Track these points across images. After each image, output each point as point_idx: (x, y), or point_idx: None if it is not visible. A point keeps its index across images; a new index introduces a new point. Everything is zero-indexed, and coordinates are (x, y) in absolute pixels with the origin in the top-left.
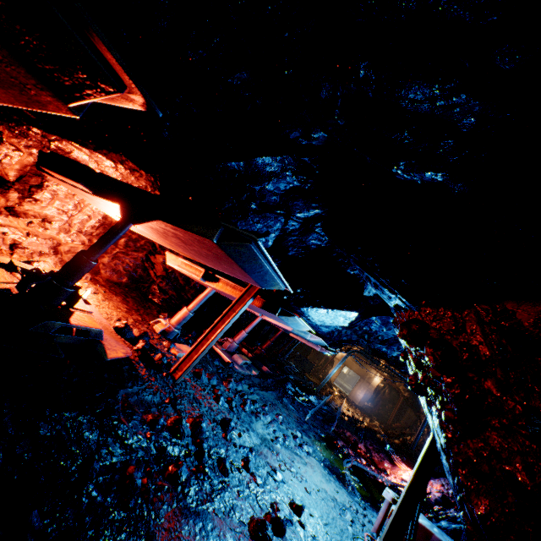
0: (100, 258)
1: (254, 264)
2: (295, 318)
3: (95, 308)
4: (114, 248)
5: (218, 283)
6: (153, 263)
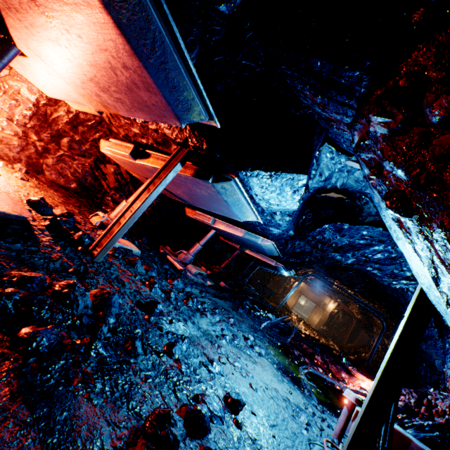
0: (42, 157)
1: (131, 5)
2: (232, 184)
3: (4, 179)
4: (57, 149)
5: (149, 159)
6: (104, 173)
